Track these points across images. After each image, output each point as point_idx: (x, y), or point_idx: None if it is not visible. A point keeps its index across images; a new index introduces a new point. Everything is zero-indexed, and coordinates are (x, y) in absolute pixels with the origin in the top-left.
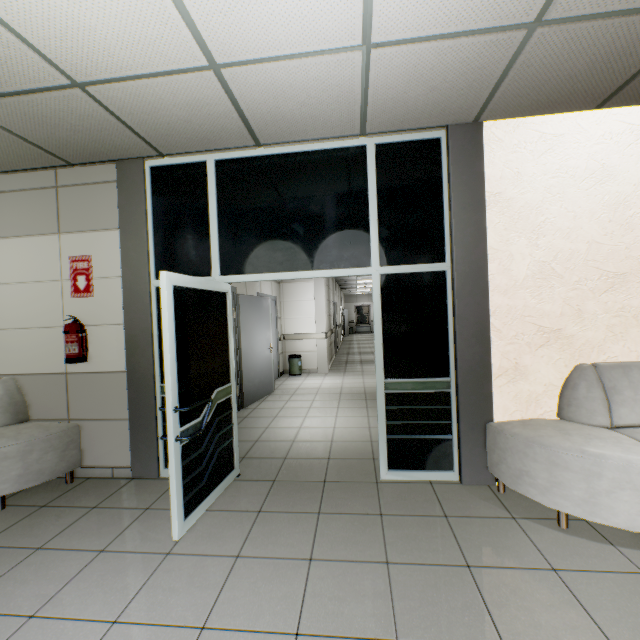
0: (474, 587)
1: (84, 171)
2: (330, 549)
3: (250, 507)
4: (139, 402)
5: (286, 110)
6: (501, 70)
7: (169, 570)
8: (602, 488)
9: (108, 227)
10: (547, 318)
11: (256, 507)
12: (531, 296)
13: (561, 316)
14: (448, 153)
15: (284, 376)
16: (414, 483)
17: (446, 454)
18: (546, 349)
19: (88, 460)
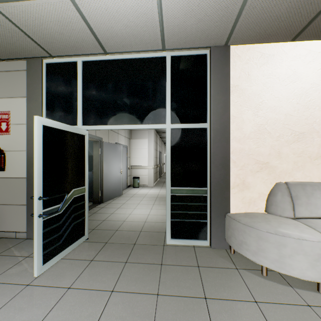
0: (206, 312)
1: (8, 64)
2: (126, 285)
3: (87, 257)
4: (32, 195)
5: (117, 29)
6: (238, 9)
7: (24, 296)
8: (286, 253)
9: (20, 96)
10: (261, 156)
11: (91, 258)
12: (253, 143)
13: (269, 155)
14: (210, 62)
15: (130, 187)
16: (184, 246)
17: (203, 230)
18: (260, 173)
19: (2, 227)
